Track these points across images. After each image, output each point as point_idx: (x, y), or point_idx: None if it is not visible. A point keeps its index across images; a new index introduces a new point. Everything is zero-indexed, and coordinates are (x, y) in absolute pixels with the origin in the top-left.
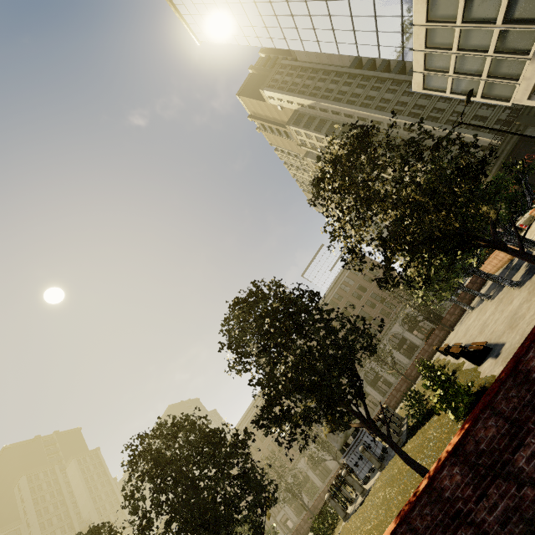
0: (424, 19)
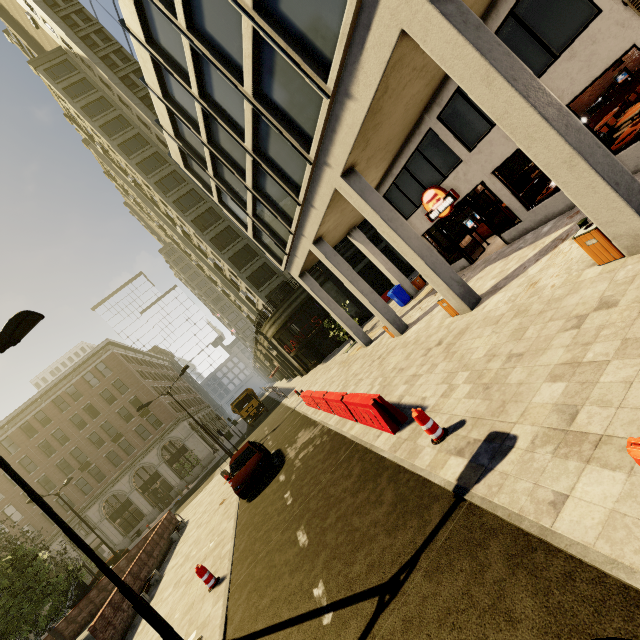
0: (141, 31)
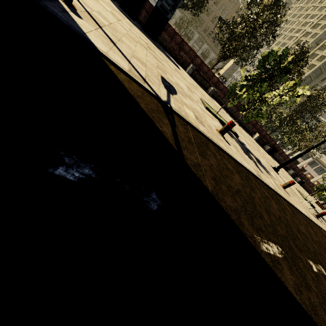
0: None
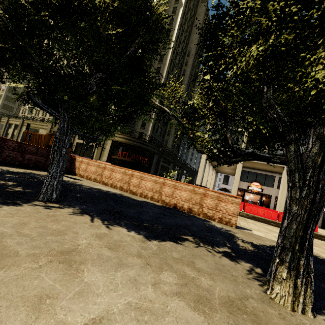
0: None
